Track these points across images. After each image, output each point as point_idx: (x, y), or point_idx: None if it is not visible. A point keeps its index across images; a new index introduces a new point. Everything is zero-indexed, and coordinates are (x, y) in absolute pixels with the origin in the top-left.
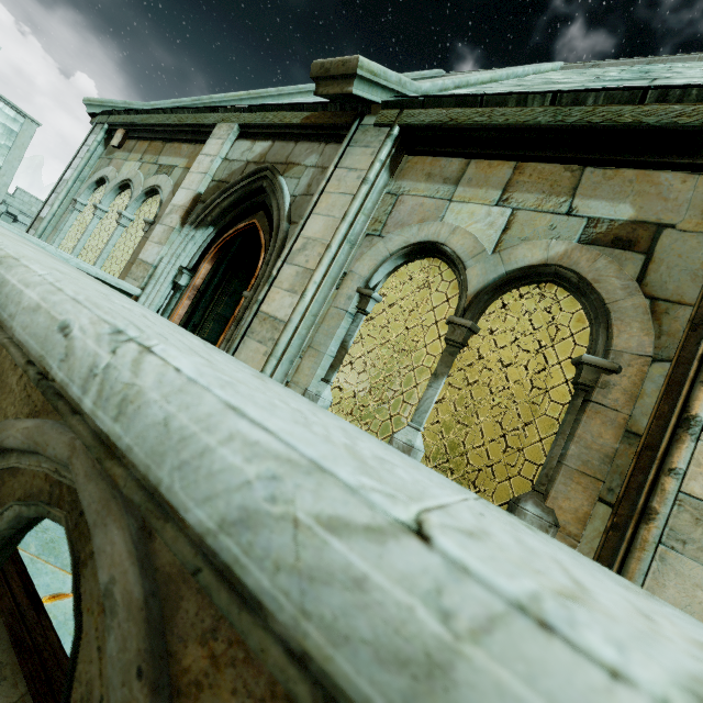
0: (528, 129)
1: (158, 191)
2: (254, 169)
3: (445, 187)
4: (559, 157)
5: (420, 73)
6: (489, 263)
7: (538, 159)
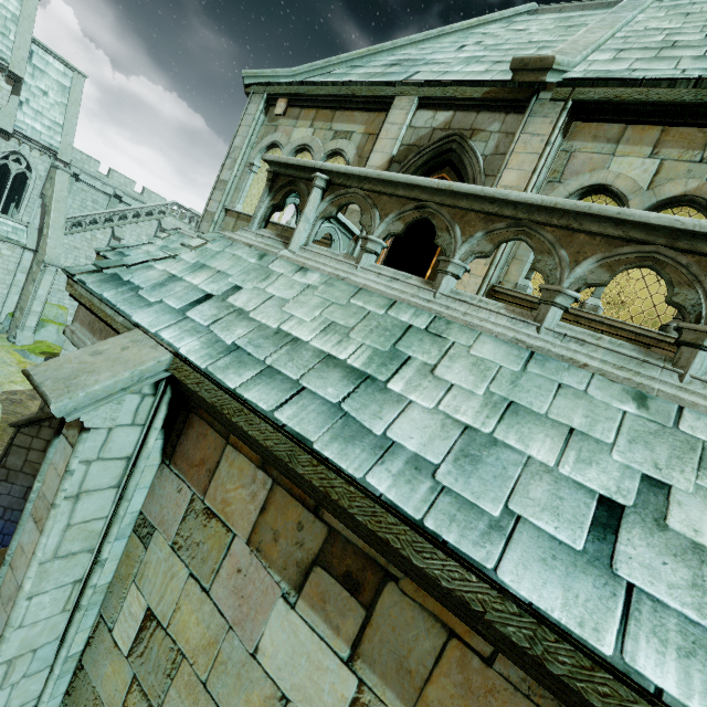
0: (676, 104)
1: (339, 154)
2: (444, 135)
3: (608, 145)
4: (695, 123)
5: (514, 9)
6: (645, 196)
7: (679, 124)
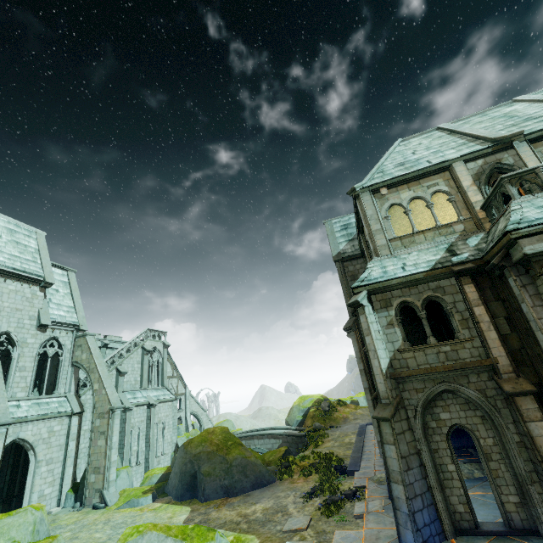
0: None
1: (436, 192)
2: (489, 165)
3: None
4: None
5: (397, 142)
6: None
7: None
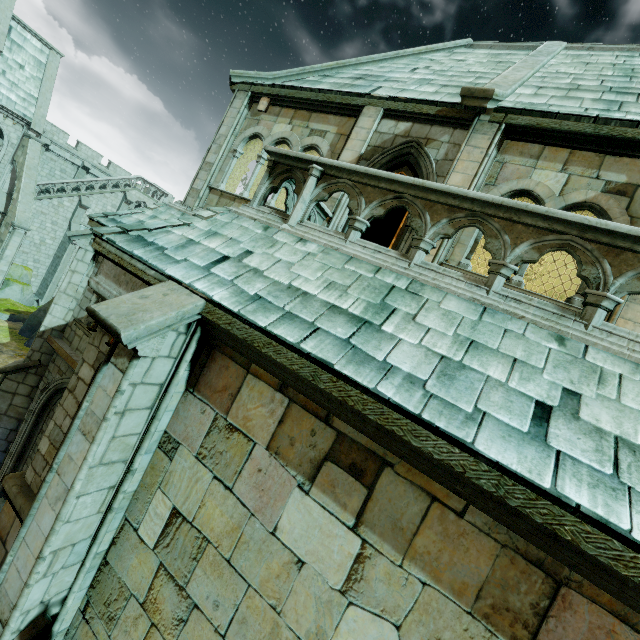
0: (580, 134)
1: (314, 148)
2: (404, 141)
3: (531, 160)
4: (593, 149)
5: (455, 42)
6: (557, 201)
7: (582, 149)
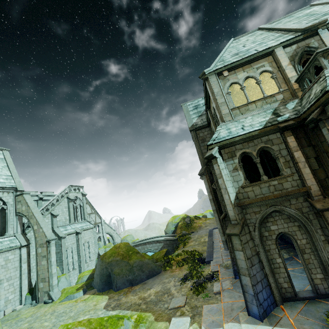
0: None
1: (263, 72)
2: (301, 49)
3: None
4: None
5: (231, 40)
6: None
7: None
